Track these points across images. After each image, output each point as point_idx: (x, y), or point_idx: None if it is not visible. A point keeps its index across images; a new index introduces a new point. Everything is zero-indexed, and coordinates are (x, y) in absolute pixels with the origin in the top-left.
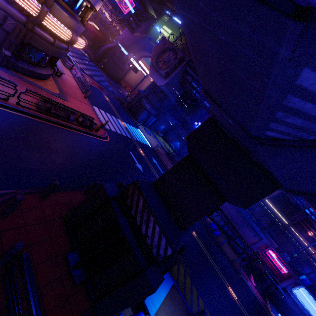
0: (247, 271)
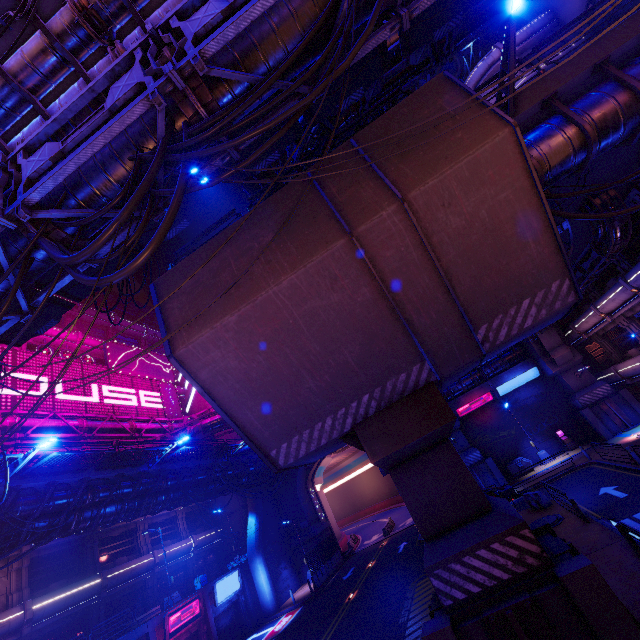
0: None
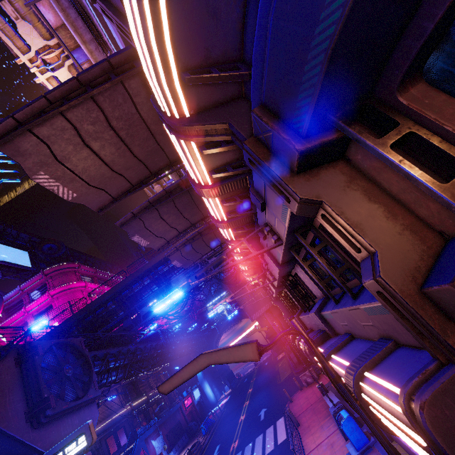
0: None
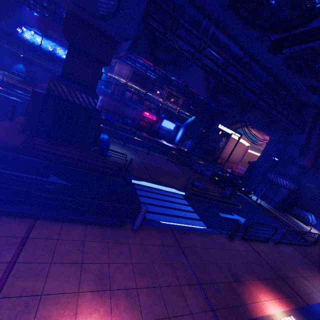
0: (140, 132)
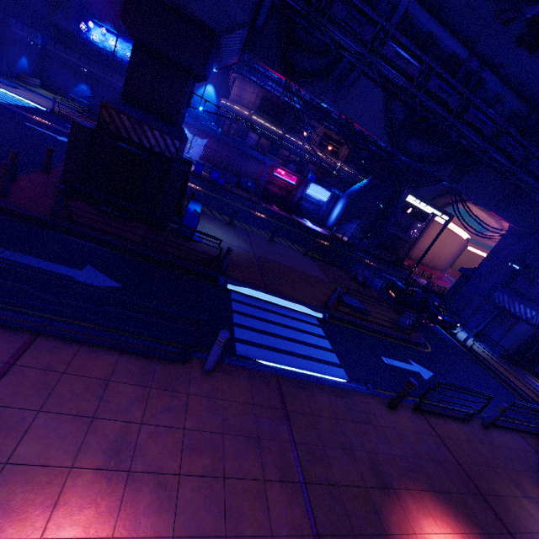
0: (268, 203)
